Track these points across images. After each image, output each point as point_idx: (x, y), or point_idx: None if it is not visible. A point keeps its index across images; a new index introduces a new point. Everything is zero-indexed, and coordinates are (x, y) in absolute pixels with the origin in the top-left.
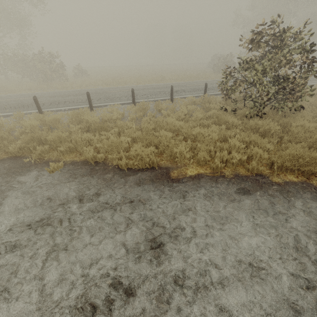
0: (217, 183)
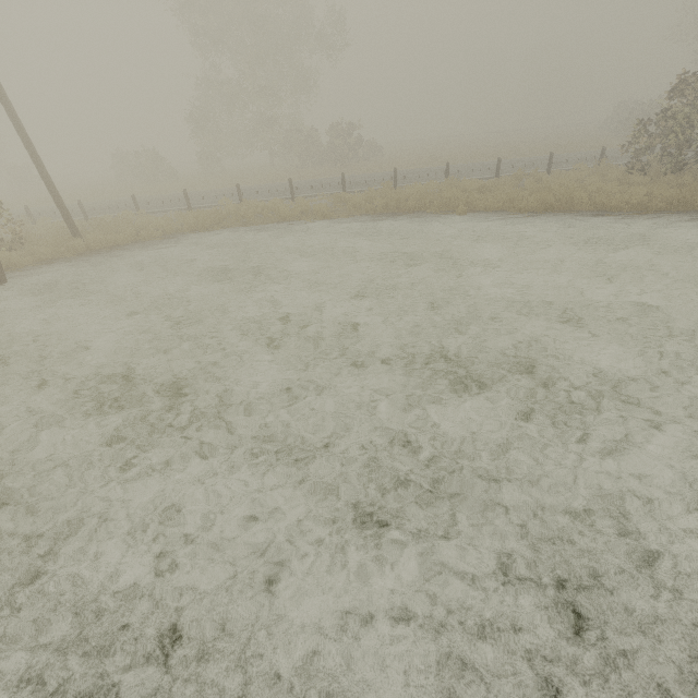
0: (614, 215)
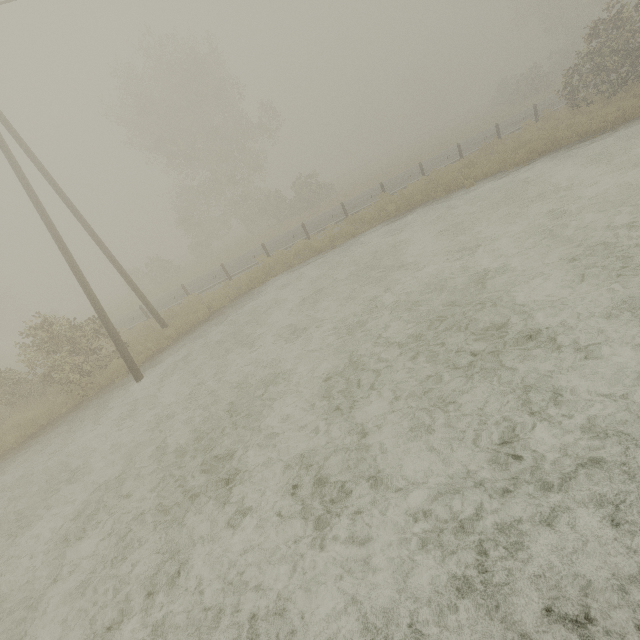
0: (603, 134)
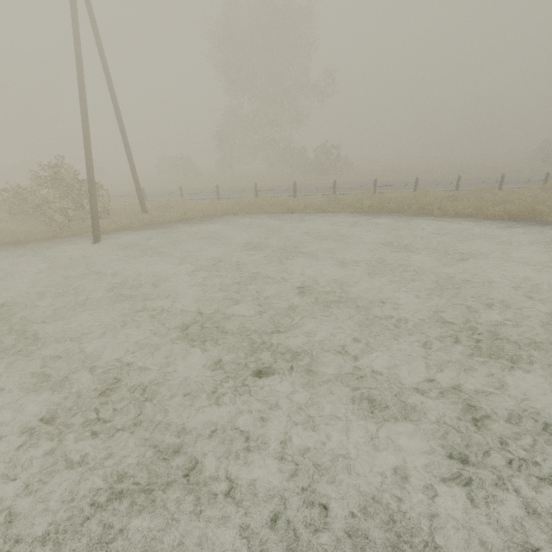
0: None
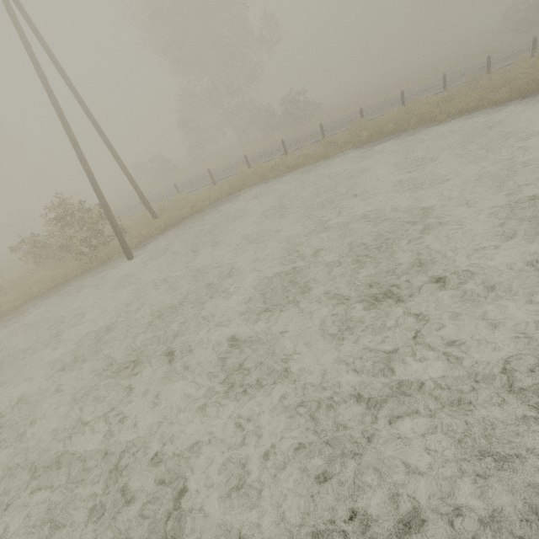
0: None
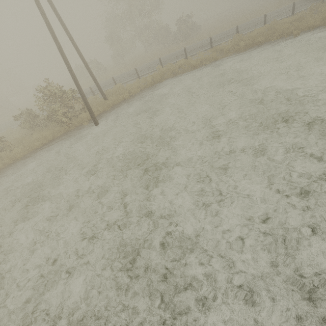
0: None
